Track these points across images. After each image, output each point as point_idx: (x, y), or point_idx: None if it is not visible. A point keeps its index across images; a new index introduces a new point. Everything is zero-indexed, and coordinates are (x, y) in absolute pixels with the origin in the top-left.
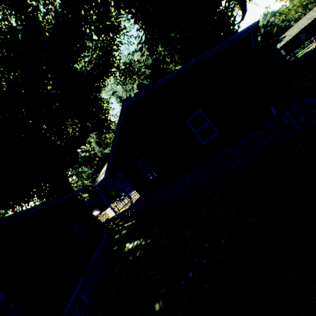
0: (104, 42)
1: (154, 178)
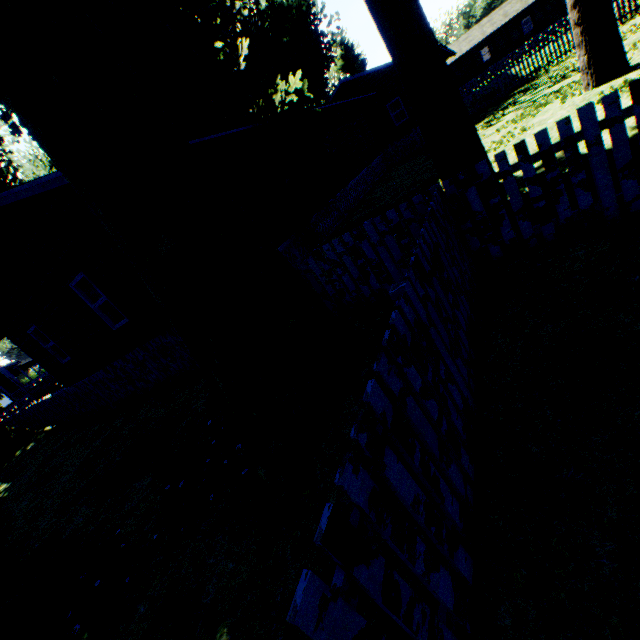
0: None
1: (69, 362)
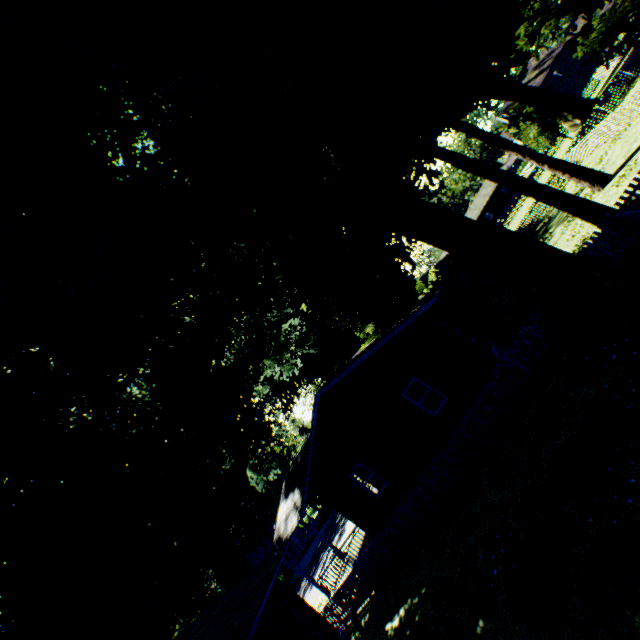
0: (253, 323)
1: (384, 491)
